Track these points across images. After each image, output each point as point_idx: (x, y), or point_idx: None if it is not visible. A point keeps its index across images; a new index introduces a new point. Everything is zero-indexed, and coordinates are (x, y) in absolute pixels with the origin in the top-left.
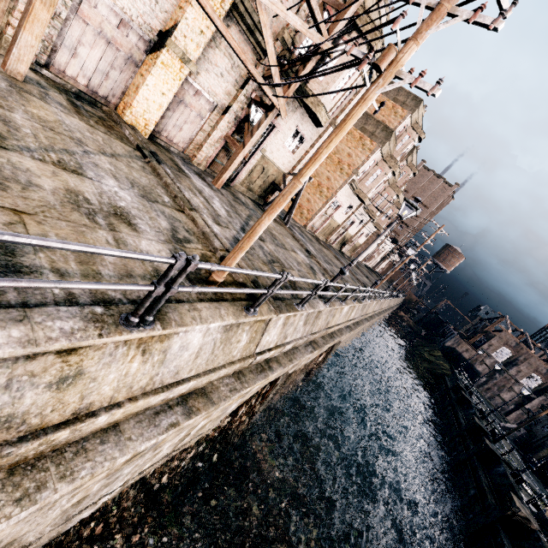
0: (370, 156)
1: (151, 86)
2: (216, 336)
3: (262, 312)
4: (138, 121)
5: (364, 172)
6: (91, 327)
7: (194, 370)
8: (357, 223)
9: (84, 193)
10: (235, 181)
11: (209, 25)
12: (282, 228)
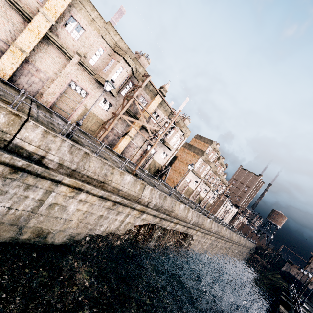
0: (197, 160)
1: (122, 143)
2: (132, 181)
3: (143, 181)
4: (118, 150)
5: (197, 166)
6: (116, 166)
7: (127, 187)
8: (203, 191)
9: (111, 158)
10: (144, 168)
11: (136, 130)
12: (161, 184)
